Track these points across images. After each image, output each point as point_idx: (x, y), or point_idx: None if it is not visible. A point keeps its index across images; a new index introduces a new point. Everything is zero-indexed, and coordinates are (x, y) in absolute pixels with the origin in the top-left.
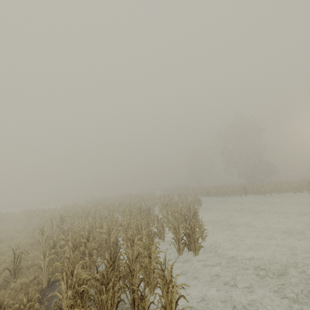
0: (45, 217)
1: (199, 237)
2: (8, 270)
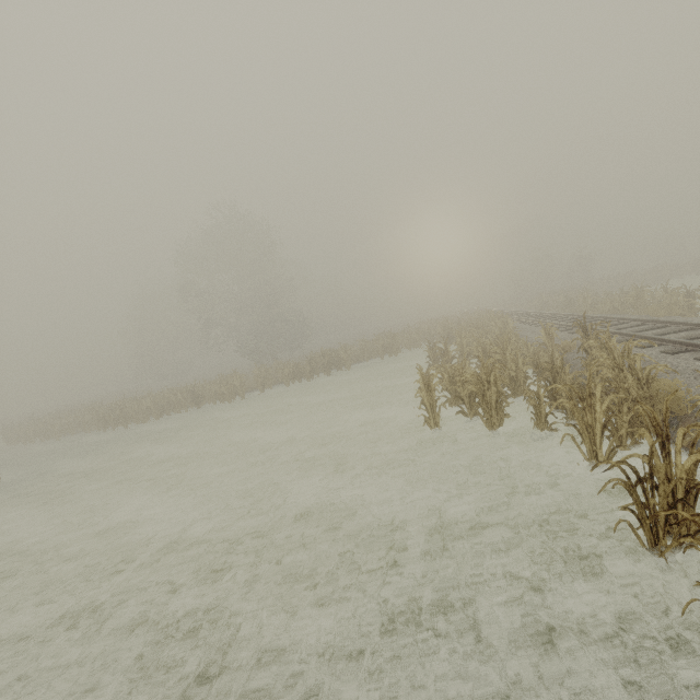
0: None
1: None
2: None
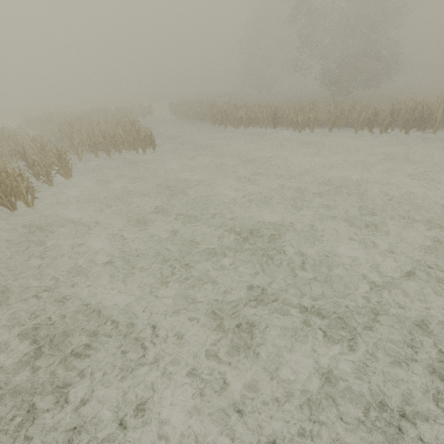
0: None
1: None
2: None
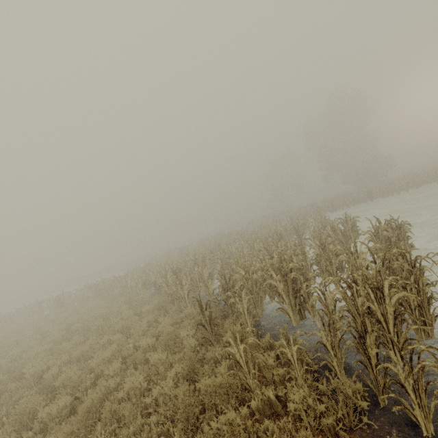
0: (128, 284)
1: (407, 237)
2: (201, 324)
